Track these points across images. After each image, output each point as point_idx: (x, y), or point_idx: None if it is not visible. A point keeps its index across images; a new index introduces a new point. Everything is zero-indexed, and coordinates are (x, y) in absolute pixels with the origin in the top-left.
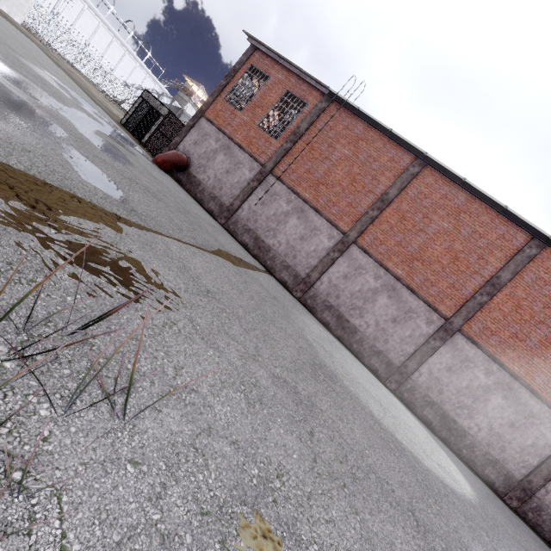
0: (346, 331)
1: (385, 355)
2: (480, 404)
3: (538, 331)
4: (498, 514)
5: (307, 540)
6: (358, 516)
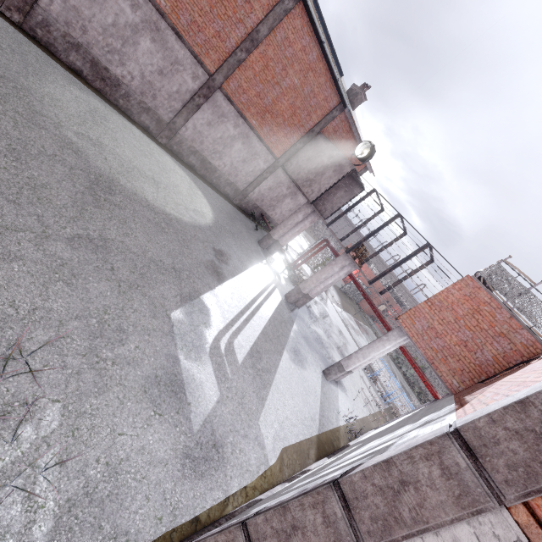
0: (107, 83)
1: (154, 112)
2: (228, 149)
3: (274, 92)
4: (224, 220)
5: (127, 327)
6: (147, 297)
